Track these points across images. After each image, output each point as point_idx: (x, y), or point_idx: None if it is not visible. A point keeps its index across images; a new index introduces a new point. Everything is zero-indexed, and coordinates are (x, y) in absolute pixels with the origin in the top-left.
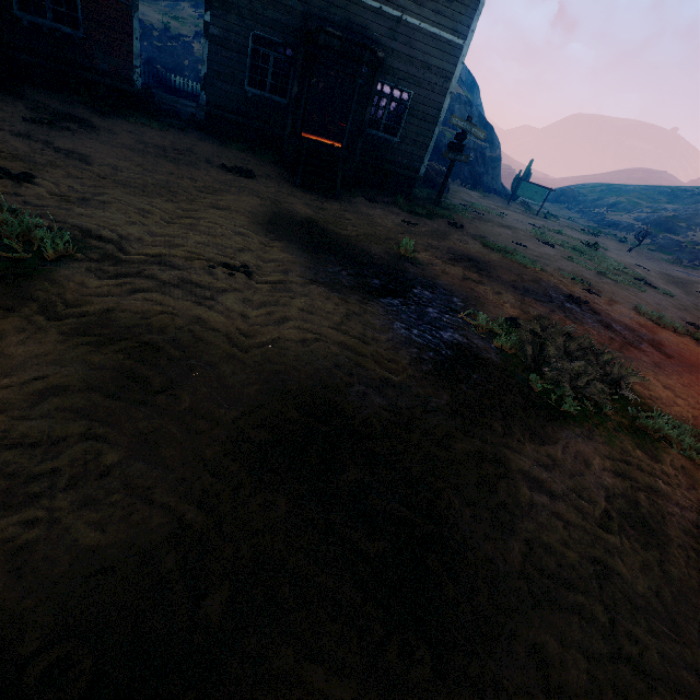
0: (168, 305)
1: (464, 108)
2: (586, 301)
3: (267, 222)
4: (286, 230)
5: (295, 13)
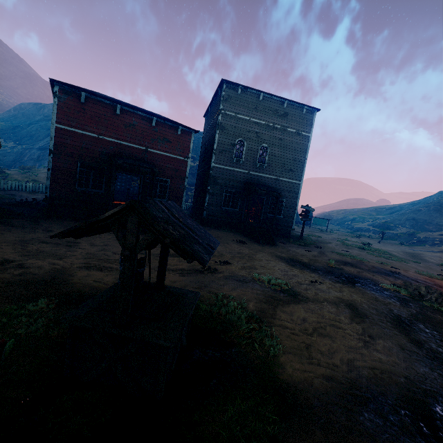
0: (328, 295)
1: None
2: (399, 272)
3: (286, 262)
4: (294, 264)
5: (240, 182)
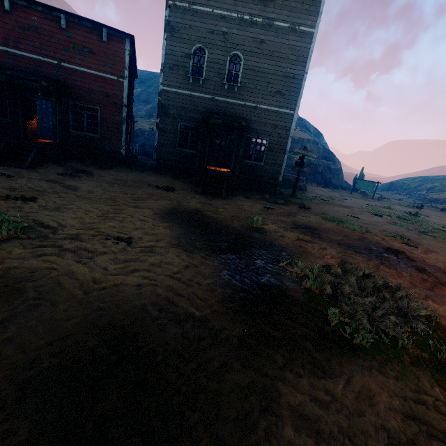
0: (56, 263)
1: (313, 145)
2: (402, 251)
3: (165, 213)
4: (176, 216)
5: (201, 112)
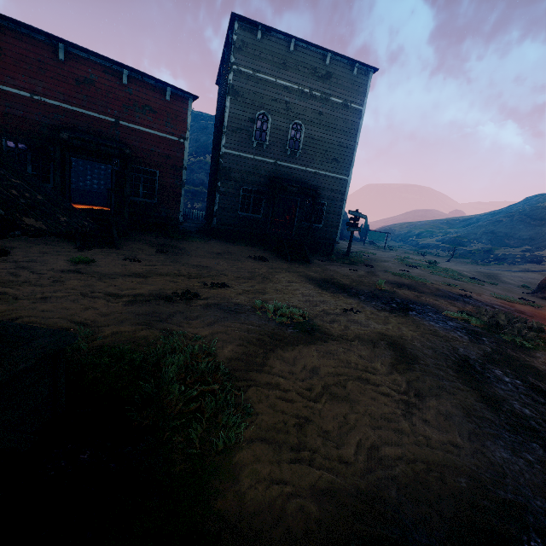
0: (364, 330)
1: None
2: (470, 296)
3: (316, 285)
4: (327, 287)
5: (264, 176)
